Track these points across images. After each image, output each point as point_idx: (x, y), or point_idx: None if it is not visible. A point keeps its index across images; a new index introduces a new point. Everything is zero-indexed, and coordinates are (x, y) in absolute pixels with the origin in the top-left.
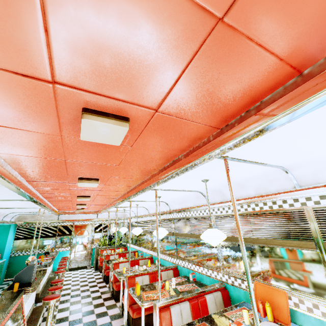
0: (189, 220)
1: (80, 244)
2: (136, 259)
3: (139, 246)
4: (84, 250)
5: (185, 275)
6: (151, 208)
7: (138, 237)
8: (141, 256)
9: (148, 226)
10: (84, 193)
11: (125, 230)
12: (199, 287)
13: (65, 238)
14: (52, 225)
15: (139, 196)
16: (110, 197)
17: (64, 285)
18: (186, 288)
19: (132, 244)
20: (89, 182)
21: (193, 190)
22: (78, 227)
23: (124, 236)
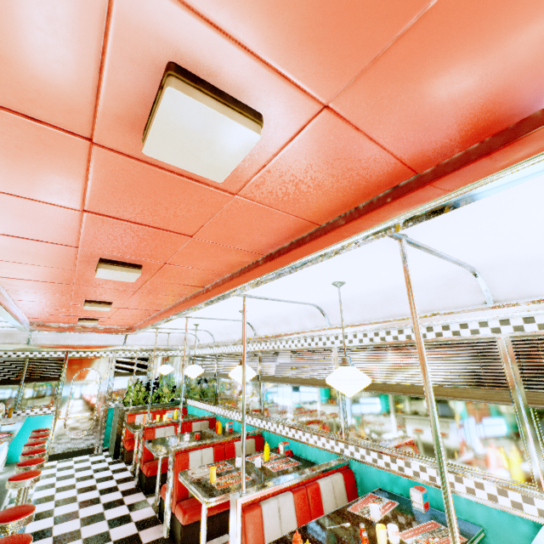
0: (399, 351)
1: (80, 401)
2: (228, 440)
3: (223, 407)
4: (88, 414)
5: (379, 487)
6: (266, 323)
7: (218, 388)
8: (229, 431)
9: (251, 364)
10: (126, 250)
11: (197, 372)
12: (463, 534)
13: (45, 387)
14: (12, 357)
15: (291, 277)
16: (192, 282)
17: (35, 503)
18: (430, 540)
19: (202, 401)
20: (221, 111)
21: (466, 263)
22: (78, 364)
23: (179, 384)
